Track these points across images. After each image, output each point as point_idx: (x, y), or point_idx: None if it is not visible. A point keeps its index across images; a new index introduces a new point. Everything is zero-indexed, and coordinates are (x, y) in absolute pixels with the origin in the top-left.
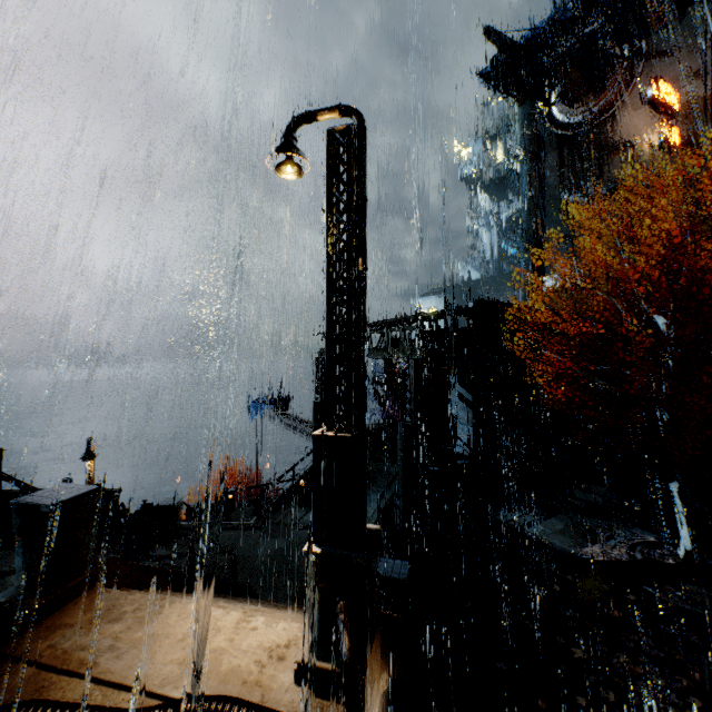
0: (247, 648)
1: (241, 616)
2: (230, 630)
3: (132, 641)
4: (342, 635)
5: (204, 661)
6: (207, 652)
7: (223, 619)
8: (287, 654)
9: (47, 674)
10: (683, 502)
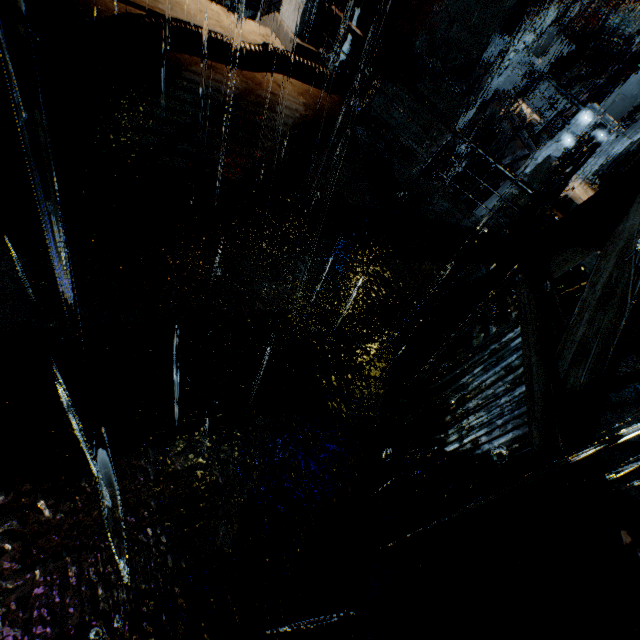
0: (249, 31)
1: (221, 9)
2: (225, 16)
3: (165, 1)
4: (351, 25)
5: (234, 32)
6: (229, 27)
7: (210, 6)
8: (274, 42)
9: (127, 7)
10: (357, 26)
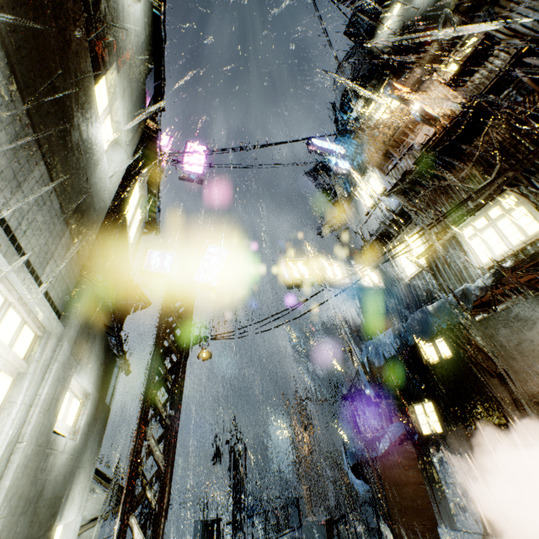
0: None
1: None
2: None
3: None
4: None
5: None
6: None
7: None
8: None
9: None
10: None
